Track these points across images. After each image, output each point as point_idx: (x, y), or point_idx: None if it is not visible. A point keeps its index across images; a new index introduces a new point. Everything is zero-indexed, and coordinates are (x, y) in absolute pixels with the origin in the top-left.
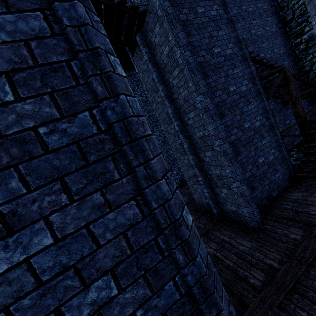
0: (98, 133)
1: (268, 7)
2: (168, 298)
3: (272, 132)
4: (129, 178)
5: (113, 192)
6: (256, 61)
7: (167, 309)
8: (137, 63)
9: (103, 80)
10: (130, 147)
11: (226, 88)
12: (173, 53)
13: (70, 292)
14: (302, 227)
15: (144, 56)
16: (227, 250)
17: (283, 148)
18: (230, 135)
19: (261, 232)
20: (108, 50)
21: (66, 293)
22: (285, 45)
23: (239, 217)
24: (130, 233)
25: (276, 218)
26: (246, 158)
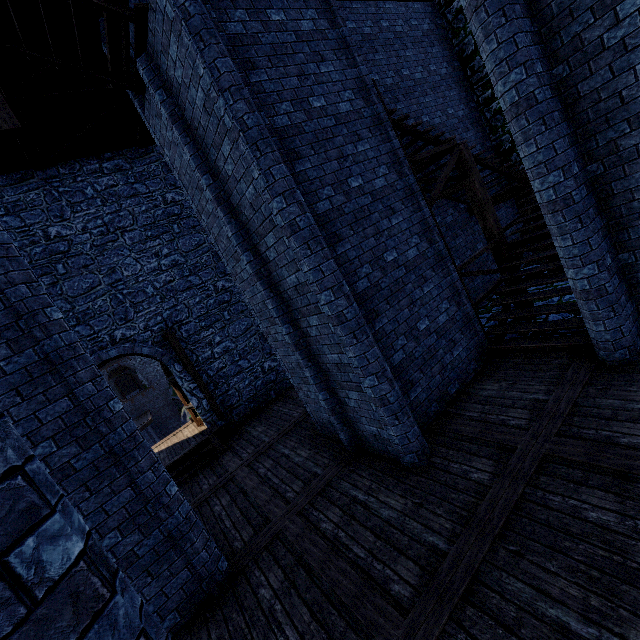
0: None
1: (431, 28)
2: None
3: (442, 268)
4: None
5: None
6: (405, 130)
7: None
8: (154, 126)
9: None
10: None
11: (343, 182)
12: (212, 103)
13: None
14: (493, 455)
15: (161, 109)
16: (360, 521)
17: (464, 298)
18: (356, 279)
19: (424, 474)
20: None
21: None
22: (466, 101)
23: (385, 446)
24: None
25: (452, 440)
26: (392, 324)
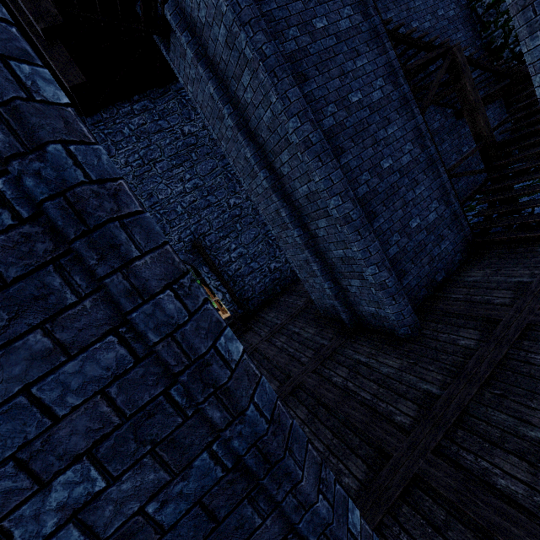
0: (17, 224)
1: None
2: (202, 478)
3: (433, 171)
4: (97, 298)
5: (69, 326)
6: (399, 39)
7: (203, 494)
8: (178, 66)
9: (5, 119)
10: (87, 243)
11: (344, 99)
12: (234, 38)
13: (15, 498)
14: (479, 327)
15: (187, 49)
16: (364, 376)
17: (452, 198)
18: (357, 186)
19: (416, 342)
20: (14, 53)
21: (7, 501)
22: None
23: (382, 322)
24: (115, 390)
25: (440, 317)
26: (388, 223)
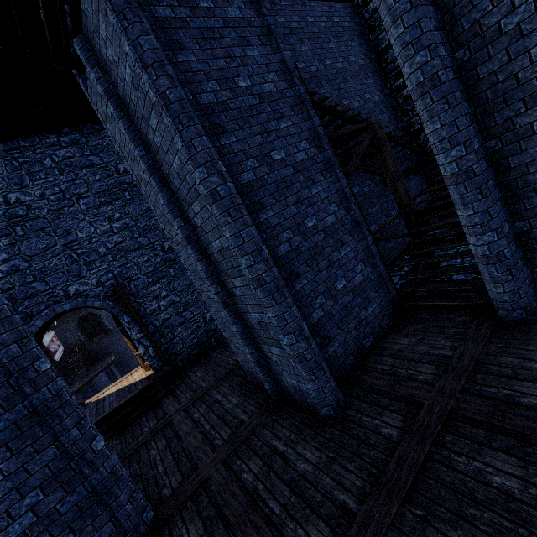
0: None
1: (351, 25)
2: None
3: (358, 233)
4: None
5: None
6: (325, 110)
7: None
8: (96, 102)
9: None
10: None
11: (266, 155)
12: (138, 79)
13: None
14: (402, 410)
15: (97, 86)
16: (278, 473)
17: (377, 260)
18: (278, 244)
19: (338, 427)
20: None
21: None
22: (381, 88)
23: (304, 398)
24: None
25: (365, 393)
26: (311, 285)
